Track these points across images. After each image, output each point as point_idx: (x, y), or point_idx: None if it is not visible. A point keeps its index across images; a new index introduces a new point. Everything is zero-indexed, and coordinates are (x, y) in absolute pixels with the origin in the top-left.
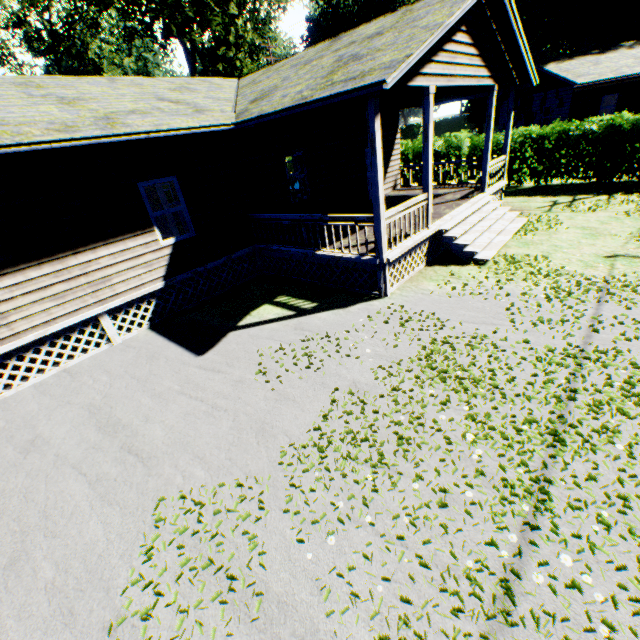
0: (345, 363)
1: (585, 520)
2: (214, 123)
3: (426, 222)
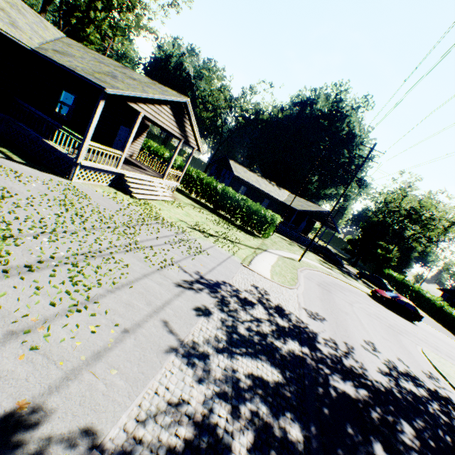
0: (15, 181)
1: (67, 240)
2: (18, 38)
3: (118, 165)
